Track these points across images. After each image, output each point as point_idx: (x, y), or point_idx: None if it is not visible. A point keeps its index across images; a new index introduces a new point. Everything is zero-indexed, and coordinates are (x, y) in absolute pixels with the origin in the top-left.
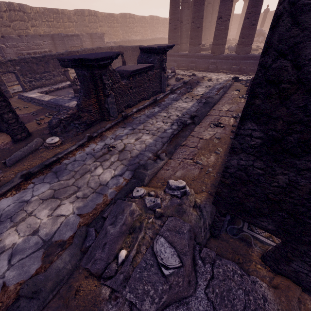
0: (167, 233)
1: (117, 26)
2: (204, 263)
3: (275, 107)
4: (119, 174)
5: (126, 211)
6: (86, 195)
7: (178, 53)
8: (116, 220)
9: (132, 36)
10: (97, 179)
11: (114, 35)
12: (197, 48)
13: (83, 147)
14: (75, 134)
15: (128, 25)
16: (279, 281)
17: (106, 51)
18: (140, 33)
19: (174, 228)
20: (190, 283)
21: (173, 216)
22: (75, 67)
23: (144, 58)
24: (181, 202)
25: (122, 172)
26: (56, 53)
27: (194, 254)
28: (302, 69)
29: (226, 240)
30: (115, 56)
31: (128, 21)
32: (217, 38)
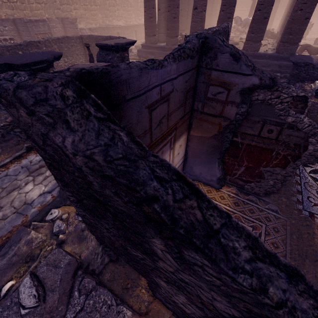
0: (45, 267)
1: (95, 9)
2: (80, 294)
3: (60, 175)
4: (48, 190)
5: (22, 241)
6: (6, 215)
7: (155, 45)
8: (8, 251)
9: (114, 21)
10: (24, 196)
11: (93, 20)
12: (174, 40)
13: (21, 159)
14: (16, 143)
15: (108, 9)
16: (154, 305)
17: (48, 51)
18: (122, 17)
19: (54, 261)
20: (53, 317)
21: (60, 248)
22: (4, 72)
23: (103, 55)
24: (85, 227)
25: (53, 189)
26: (12, 44)
27: (74, 285)
28: (46, 151)
29: (123, 264)
30: (54, 59)
31: (107, 3)
32: (194, 30)
